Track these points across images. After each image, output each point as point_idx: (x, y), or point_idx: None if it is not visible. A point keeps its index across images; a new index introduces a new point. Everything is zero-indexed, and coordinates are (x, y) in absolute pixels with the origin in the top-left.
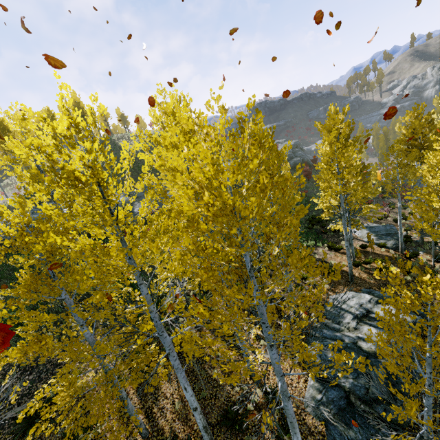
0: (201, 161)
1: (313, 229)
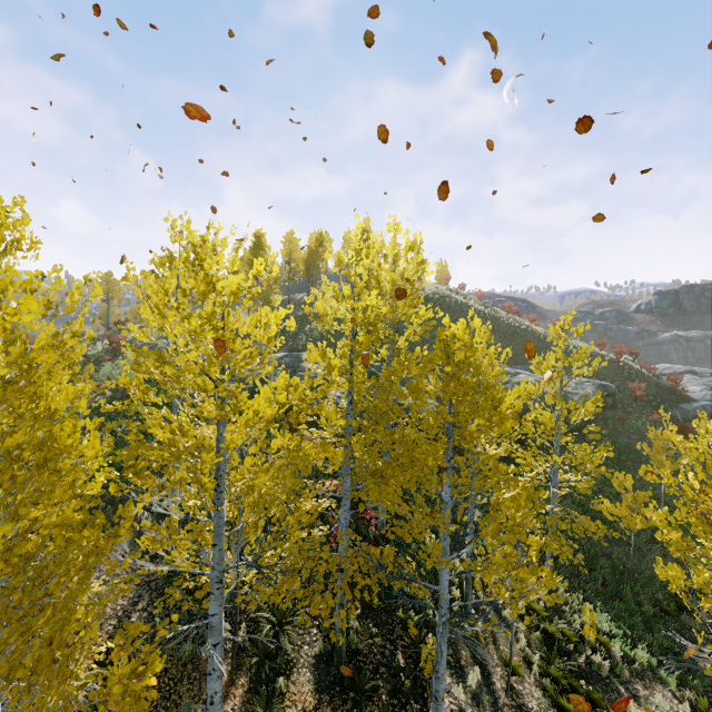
0: (342, 356)
1: (678, 620)
